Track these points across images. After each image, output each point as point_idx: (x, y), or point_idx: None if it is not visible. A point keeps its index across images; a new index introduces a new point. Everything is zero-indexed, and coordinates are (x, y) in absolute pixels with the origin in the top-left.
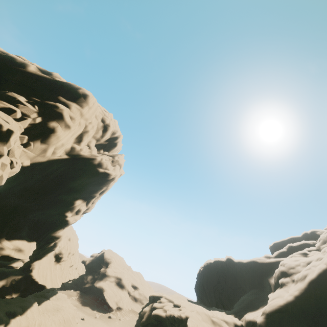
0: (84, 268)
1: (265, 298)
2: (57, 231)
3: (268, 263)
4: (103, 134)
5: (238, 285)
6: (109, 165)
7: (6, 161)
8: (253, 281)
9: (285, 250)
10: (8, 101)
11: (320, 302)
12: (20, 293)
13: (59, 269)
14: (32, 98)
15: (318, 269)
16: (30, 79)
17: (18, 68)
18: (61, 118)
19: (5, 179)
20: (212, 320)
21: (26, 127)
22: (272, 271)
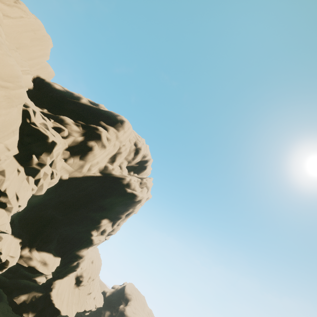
0: (102, 300)
1: None
2: (81, 249)
3: None
4: (134, 157)
5: None
6: (136, 186)
7: (48, 171)
8: None
9: None
10: (60, 123)
11: None
12: (36, 313)
13: (77, 293)
14: (79, 121)
15: None
16: (81, 108)
17: (74, 100)
18: (99, 139)
19: (45, 188)
20: None
21: (70, 144)
22: None
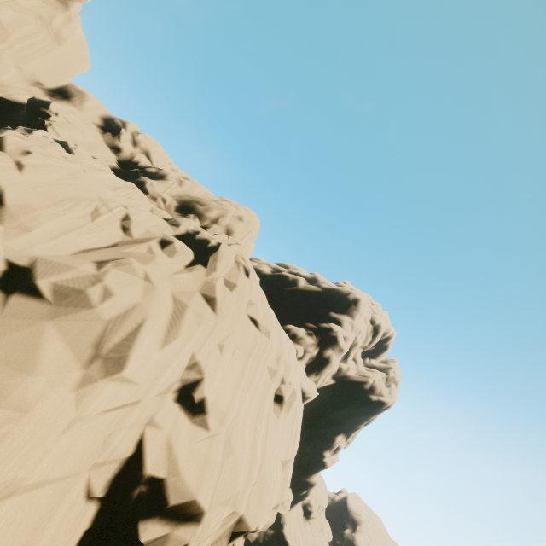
0: (330, 529)
1: None
2: (312, 475)
3: None
4: (372, 340)
5: None
6: (383, 388)
7: None
8: None
9: None
10: (294, 340)
11: None
12: None
13: (309, 530)
14: (308, 324)
15: None
16: (303, 299)
17: (292, 288)
18: (335, 343)
19: None
20: None
21: (306, 363)
22: None
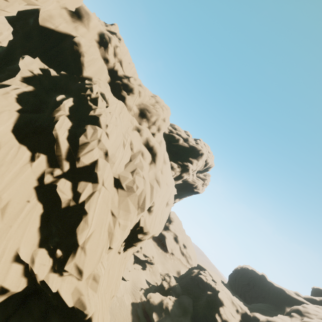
0: None
1: (276, 314)
2: None
3: (294, 298)
4: (203, 168)
5: (262, 295)
6: (200, 187)
7: None
8: (274, 300)
9: (317, 299)
10: (171, 169)
11: None
12: None
13: None
14: (179, 162)
15: None
16: (179, 150)
17: (176, 143)
18: (187, 171)
19: None
20: (232, 301)
21: (174, 177)
22: (294, 304)
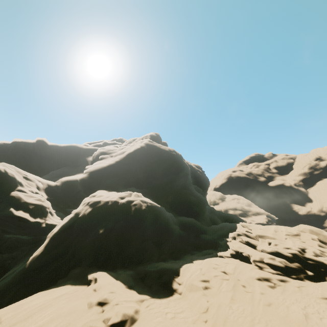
0: None
1: (80, 170)
2: None
3: (87, 149)
4: None
5: (44, 166)
6: None
7: None
8: (65, 162)
9: (102, 143)
10: None
11: (130, 165)
12: None
13: None
14: None
15: (134, 148)
16: None
17: None
18: None
19: None
20: (24, 177)
21: None
22: (88, 155)
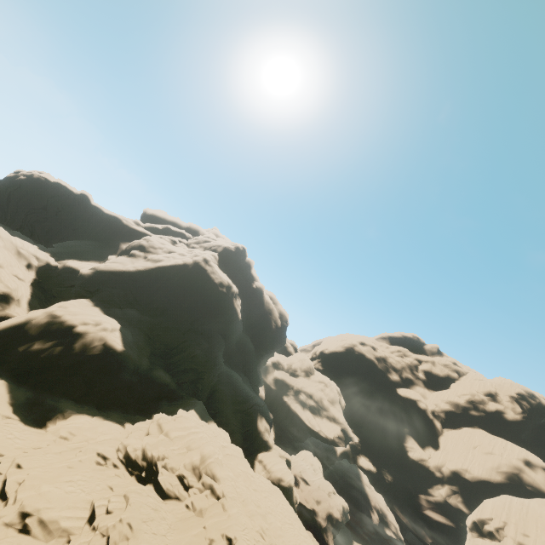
0: None
1: (103, 255)
2: None
3: (133, 229)
4: None
5: (74, 226)
6: None
7: None
8: (99, 234)
9: (161, 228)
10: None
11: (153, 281)
12: None
13: None
14: None
15: (175, 262)
16: None
17: None
18: None
19: None
20: (19, 251)
21: None
22: (131, 237)
